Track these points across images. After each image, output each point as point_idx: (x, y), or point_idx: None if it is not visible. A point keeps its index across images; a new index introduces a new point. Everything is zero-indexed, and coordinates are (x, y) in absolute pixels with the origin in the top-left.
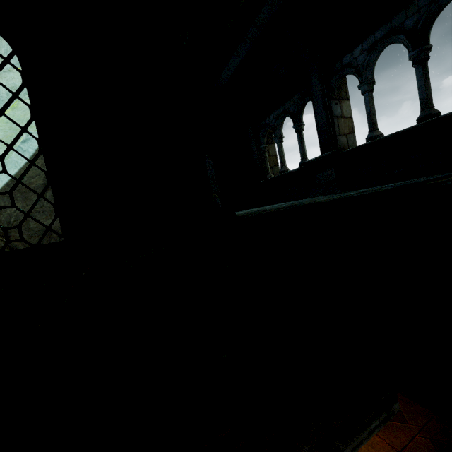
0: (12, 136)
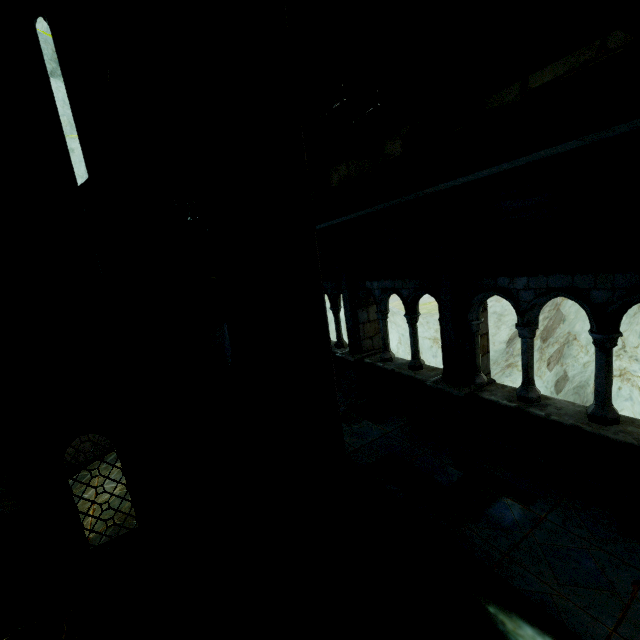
0: None
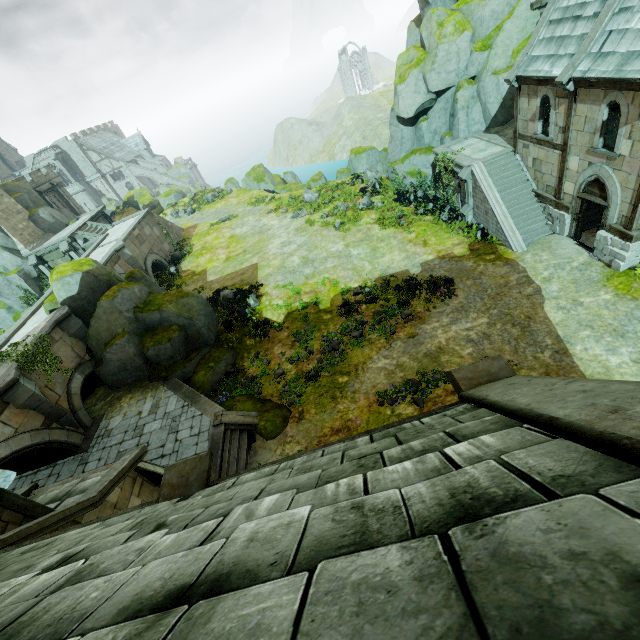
0: (505, 50)
